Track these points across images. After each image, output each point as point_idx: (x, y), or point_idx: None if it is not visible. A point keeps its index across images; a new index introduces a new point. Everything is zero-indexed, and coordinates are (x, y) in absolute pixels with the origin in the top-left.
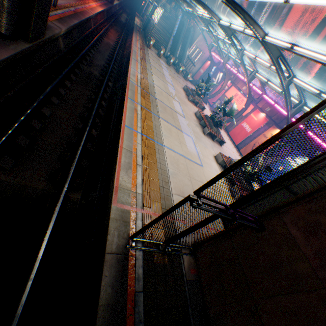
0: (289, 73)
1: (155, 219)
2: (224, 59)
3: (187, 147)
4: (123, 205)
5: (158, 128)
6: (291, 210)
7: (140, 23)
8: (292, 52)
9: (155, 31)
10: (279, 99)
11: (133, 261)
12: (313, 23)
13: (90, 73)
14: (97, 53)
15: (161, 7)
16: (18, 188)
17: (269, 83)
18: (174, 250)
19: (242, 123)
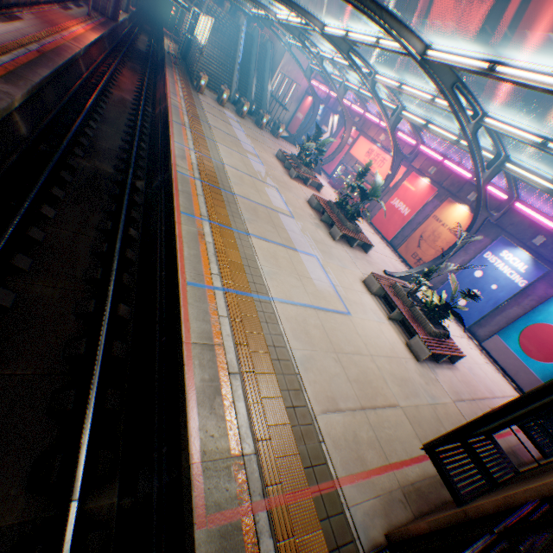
0: (474, 109)
1: None
2: (338, 93)
3: (314, 282)
4: (221, 512)
5: (252, 260)
6: None
7: (174, 47)
8: (494, 78)
9: (204, 60)
10: (449, 149)
11: None
12: (481, 7)
13: (95, 171)
14: (103, 124)
15: (207, 14)
16: None
17: (430, 127)
18: None
19: (391, 200)
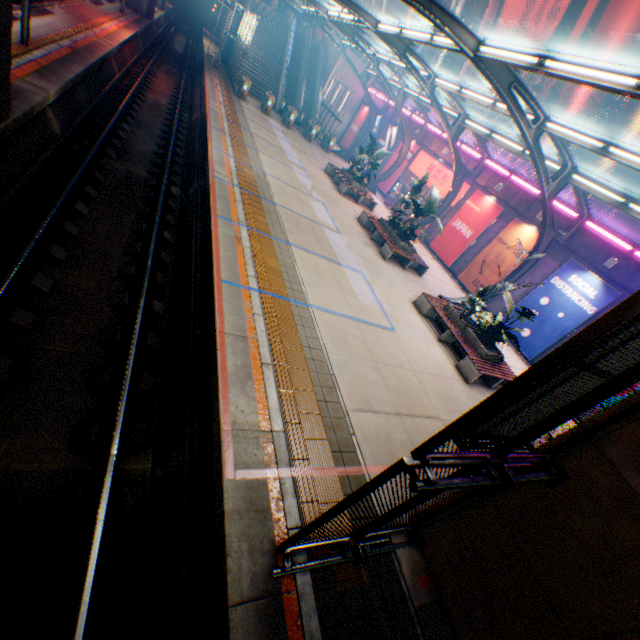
0: (535, 113)
1: (328, 511)
2: (396, 100)
3: (357, 296)
4: (249, 470)
5: (292, 268)
6: (621, 433)
7: (215, 49)
8: (543, 74)
9: (248, 63)
10: (518, 164)
11: (293, 603)
12: (558, 4)
13: (129, 174)
14: (136, 128)
15: (252, 11)
16: (1, 485)
17: (494, 137)
18: (376, 546)
19: (452, 222)
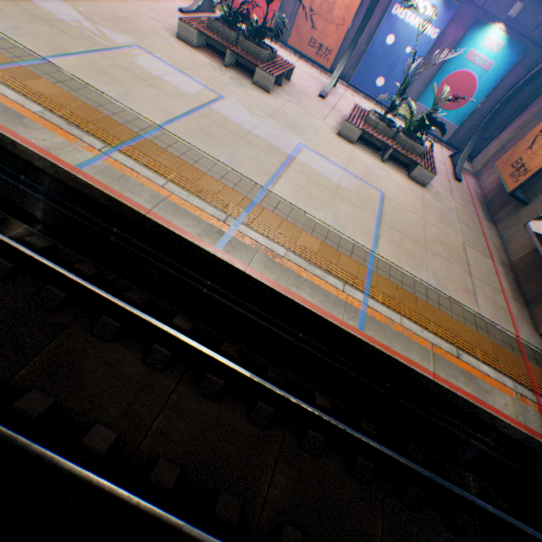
0: None
1: None
2: None
3: (343, 186)
4: None
5: (314, 224)
6: None
7: None
8: None
9: None
10: None
11: None
12: None
13: None
14: None
15: None
16: None
17: None
18: None
19: None
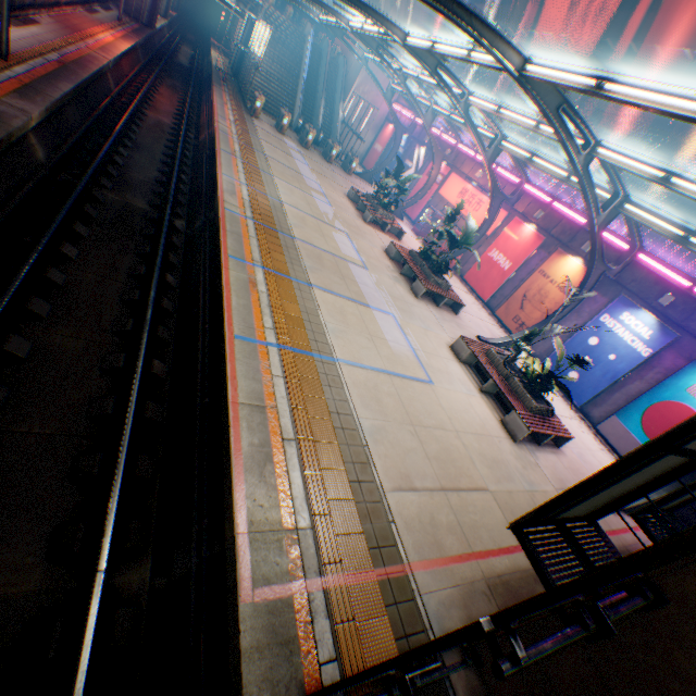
0: (585, 137)
1: (375, 666)
2: (425, 119)
3: (389, 344)
4: (270, 587)
5: (315, 314)
6: None
7: (224, 61)
8: (601, 97)
9: (261, 77)
10: (560, 189)
11: None
12: (600, 15)
13: (126, 206)
14: (135, 151)
15: (264, 21)
16: None
17: (535, 161)
18: (426, 673)
19: (488, 252)
